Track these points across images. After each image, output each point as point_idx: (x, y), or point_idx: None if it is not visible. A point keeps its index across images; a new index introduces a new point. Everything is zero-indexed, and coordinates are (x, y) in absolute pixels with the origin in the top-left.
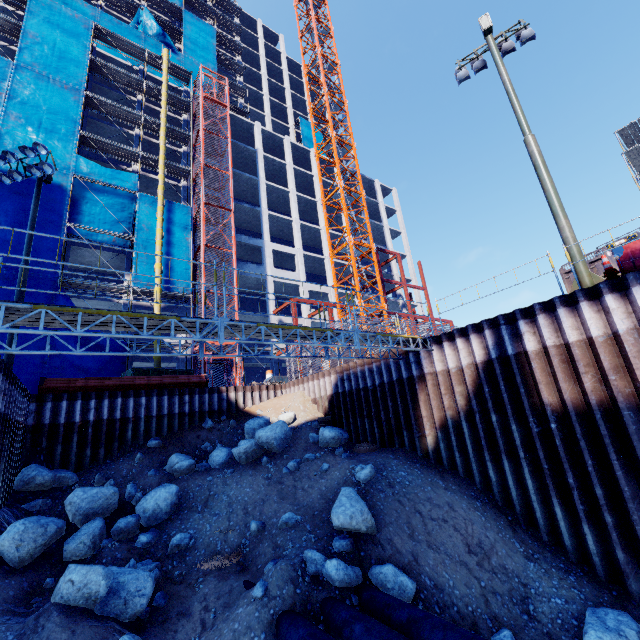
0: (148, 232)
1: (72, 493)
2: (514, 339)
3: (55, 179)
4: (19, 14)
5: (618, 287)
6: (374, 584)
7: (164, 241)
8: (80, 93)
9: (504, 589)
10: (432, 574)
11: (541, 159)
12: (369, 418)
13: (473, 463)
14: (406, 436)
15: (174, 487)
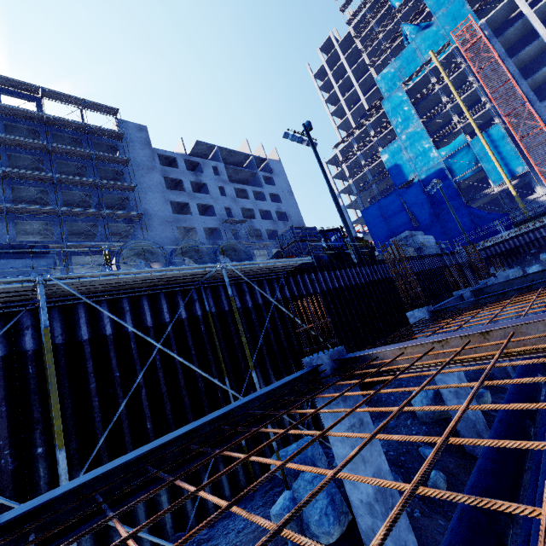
0: (485, 157)
1: None
2: None
3: (437, 167)
4: (382, 112)
5: None
6: None
7: (495, 154)
8: (419, 124)
9: None
10: None
11: None
12: None
13: None
14: None
15: (537, 265)
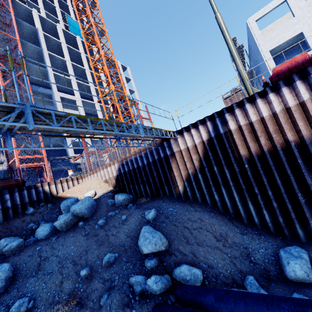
0: None
1: None
2: (223, 125)
3: None
4: None
5: (274, 89)
6: (178, 281)
7: None
8: None
9: (238, 254)
10: (205, 260)
11: (225, 27)
12: (143, 184)
13: (206, 194)
14: (166, 189)
15: (6, 265)
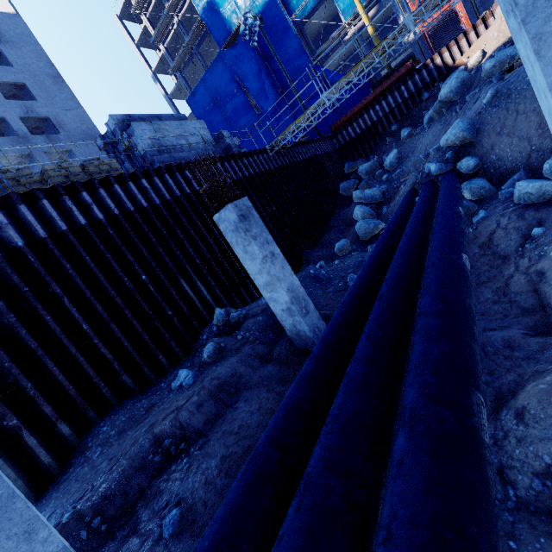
0: None
1: (358, 169)
2: None
3: None
4: None
5: None
6: (457, 169)
7: None
8: None
9: (550, 146)
10: (499, 153)
11: None
12: None
13: None
14: None
15: (395, 151)
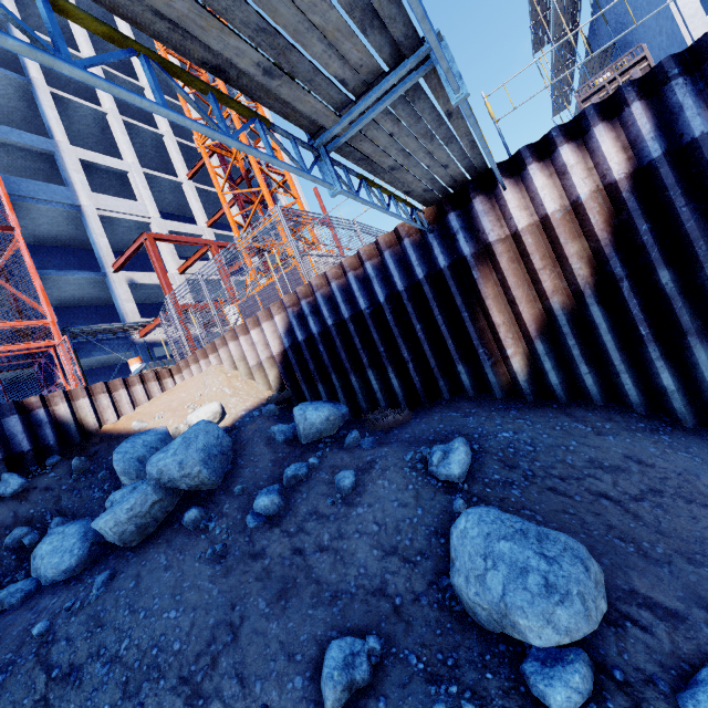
0: None
1: None
2: (701, 103)
3: None
4: None
5: None
6: None
7: None
8: None
9: None
10: None
11: None
12: (374, 367)
13: (623, 374)
14: (464, 372)
15: None
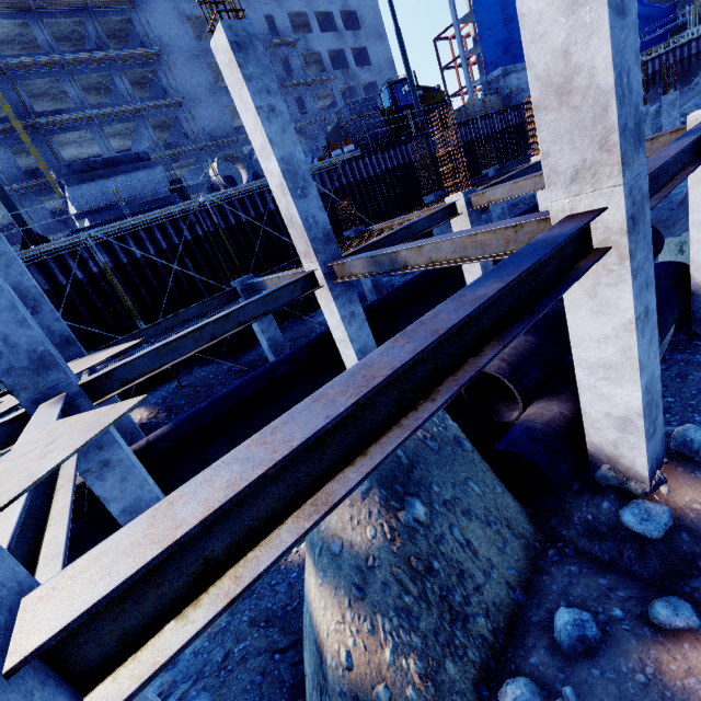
0: None
1: None
2: None
3: None
4: None
5: None
6: None
7: None
8: None
9: None
10: None
11: None
12: None
13: None
14: None
15: (658, 105)
